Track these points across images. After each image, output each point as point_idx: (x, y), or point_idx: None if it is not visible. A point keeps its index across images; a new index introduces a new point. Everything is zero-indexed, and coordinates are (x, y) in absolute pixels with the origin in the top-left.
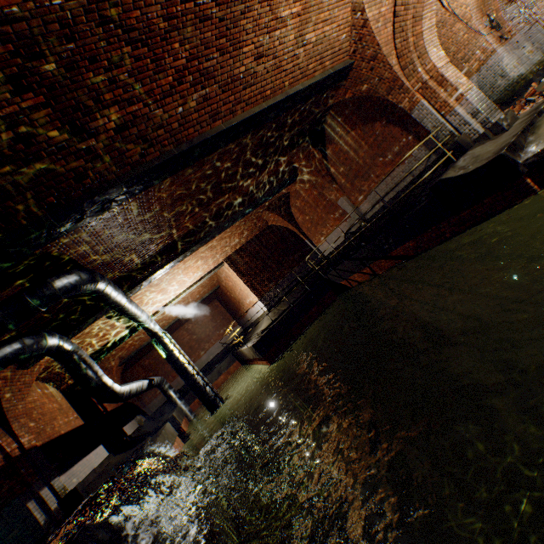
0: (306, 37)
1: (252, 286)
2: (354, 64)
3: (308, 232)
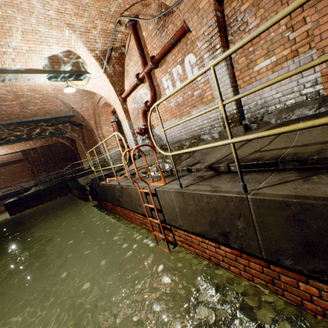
0: (30, 108)
1: (32, 170)
2: (75, 115)
3: (80, 154)
